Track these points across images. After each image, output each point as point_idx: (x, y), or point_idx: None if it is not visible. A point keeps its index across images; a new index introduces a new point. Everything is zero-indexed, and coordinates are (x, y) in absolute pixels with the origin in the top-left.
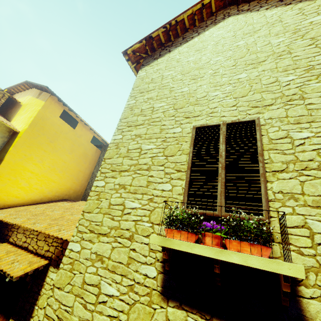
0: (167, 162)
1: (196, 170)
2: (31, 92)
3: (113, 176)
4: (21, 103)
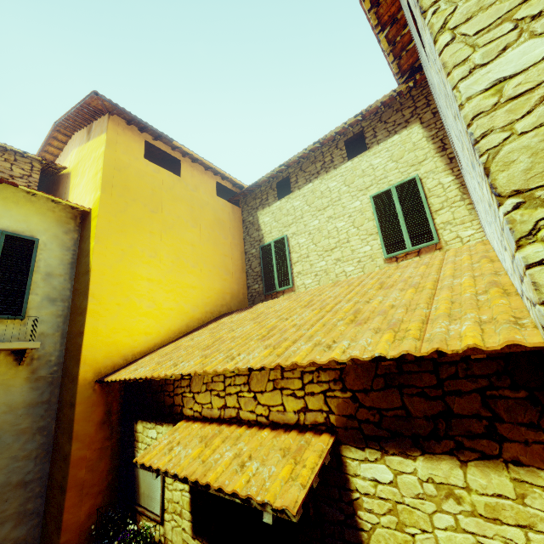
0: None
1: None
2: (73, 142)
3: None
4: (67, 169)
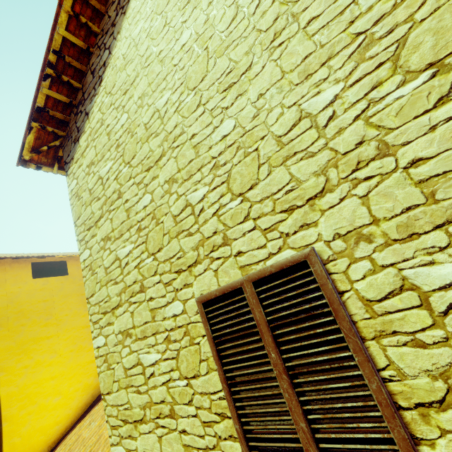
0: (193, 393)
1: (252, 421)
2: None
3: (130, 435)
4: None
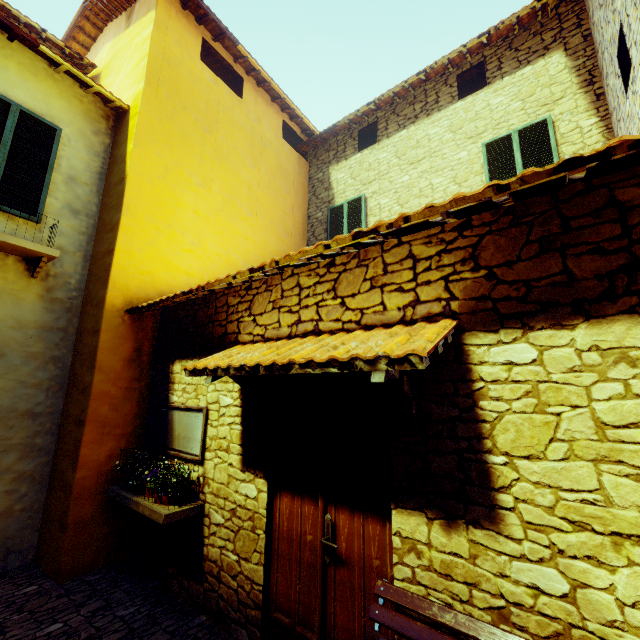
0: None
1: None
2: (105, 35)
3: None
4: (96, 71)
